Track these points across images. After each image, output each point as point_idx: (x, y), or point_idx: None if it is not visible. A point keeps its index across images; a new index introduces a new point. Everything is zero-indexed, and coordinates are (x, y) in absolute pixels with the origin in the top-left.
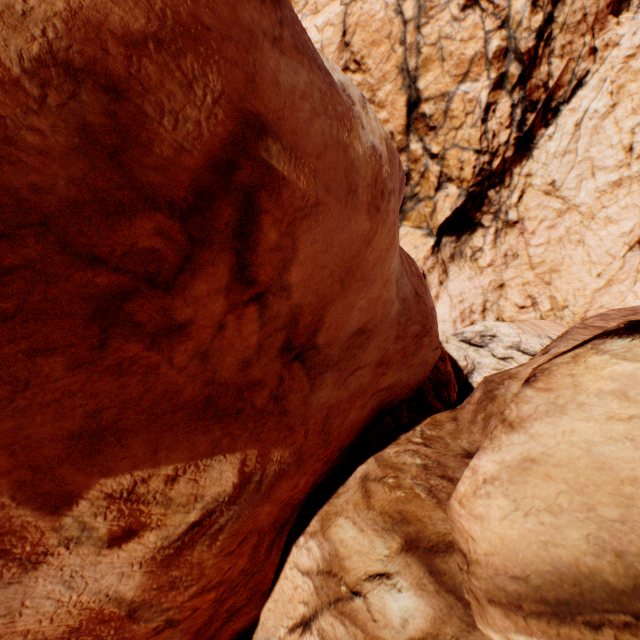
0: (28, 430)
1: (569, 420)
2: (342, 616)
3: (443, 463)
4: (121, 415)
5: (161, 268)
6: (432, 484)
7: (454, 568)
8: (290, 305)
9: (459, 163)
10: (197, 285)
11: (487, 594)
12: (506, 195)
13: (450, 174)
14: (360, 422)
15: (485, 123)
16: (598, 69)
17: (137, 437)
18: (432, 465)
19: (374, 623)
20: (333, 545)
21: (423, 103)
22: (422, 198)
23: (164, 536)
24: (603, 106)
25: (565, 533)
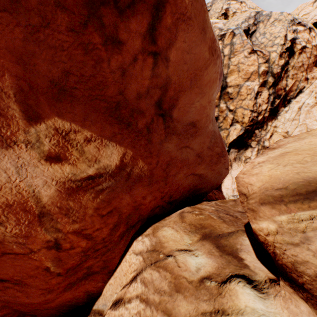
0: (36, 60)
1: (308, 139)
2: (158, 268)
3: (227, 210)
4: (77, 85)
5: None
6: (220, 215)
7: (232, 242)
8: (166, 74)
9: (242, 115)
10: (132, 22)
11: (260, 201)
12: (264, 134)
13: (237, 119)
14: (183, 189)
15: (256, 99)
16: (309, 86)
17: (79, 105)
18: (221, 210)
19: (178, 268)
20: (158, 238)
21: (228, 87)
22: (223, 128)
23: (73, 173)
24: (311, 102)
25: (310, 168)
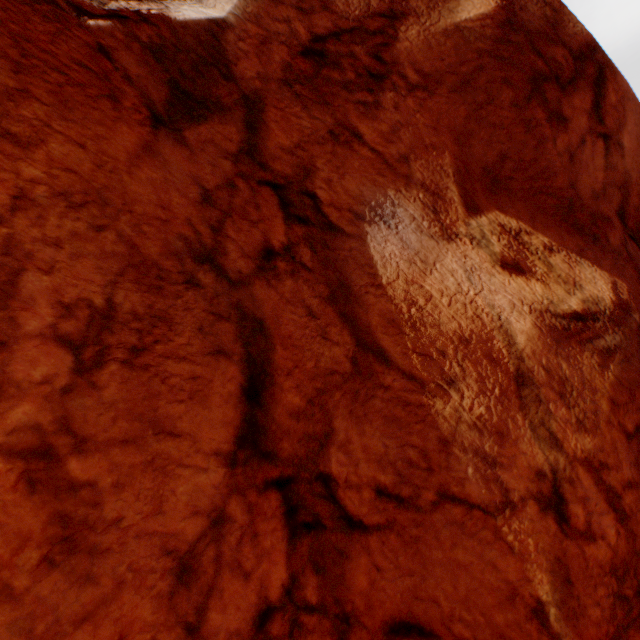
0: (472, 141)
1: None
2: None
3: None
4: (512, 175)
5: (561, 76)
6: None
7: None
8: (622, 167)
9: None
10: (574, 99)
11: None
12: None
13: None
14: None
15: None
16: None
17: (518, 202)
18: None
19: None
20: None
21: None
22: None
23: (548, 299)
24: None
25: None
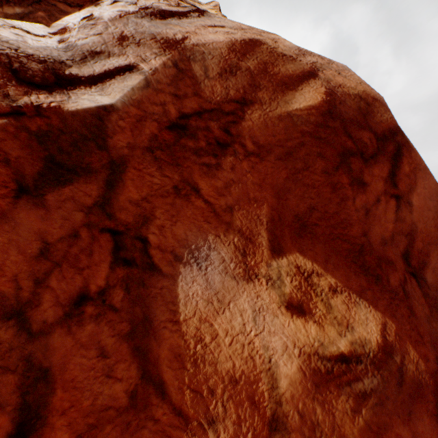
0: (289, 195)
1: None
2: None
3: None
4: (318, 222)
5: (365, 152)
6: None
7: None
8: (410, 219)
9: None
10: (374, 168)
11: None
12: None
13: None
14: None
15: None
16: None
17: (318, 244)
18: None
19: None
20: None
21: None
22: None
23: (320, 340)
24: None
25: None
